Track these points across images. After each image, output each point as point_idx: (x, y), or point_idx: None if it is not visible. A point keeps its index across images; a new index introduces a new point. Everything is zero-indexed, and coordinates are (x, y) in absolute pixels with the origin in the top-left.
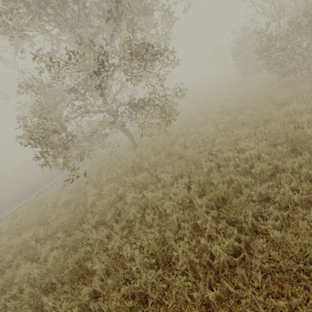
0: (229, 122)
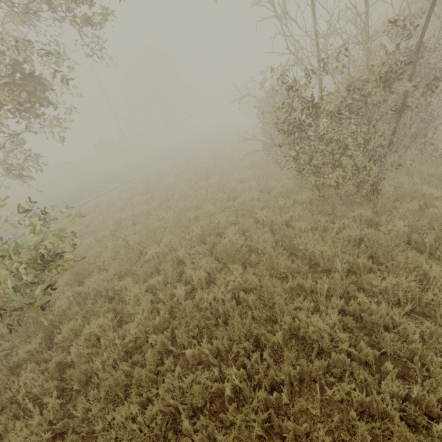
0: (201, 280)
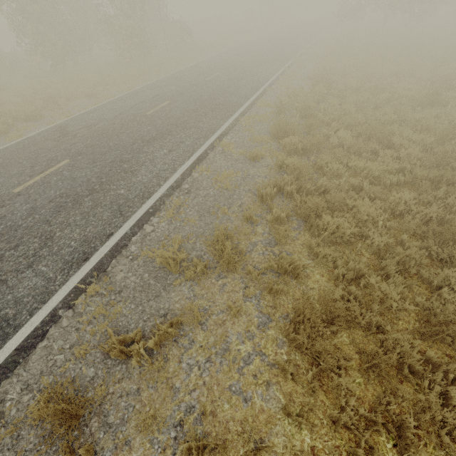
0: None
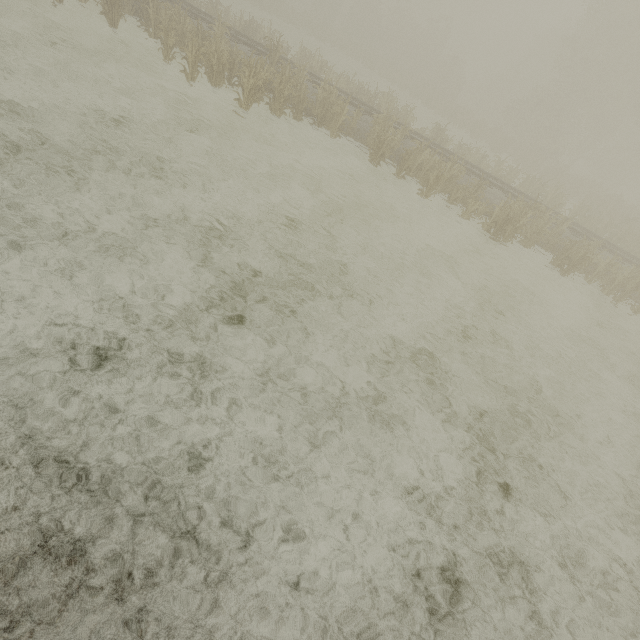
0: None
